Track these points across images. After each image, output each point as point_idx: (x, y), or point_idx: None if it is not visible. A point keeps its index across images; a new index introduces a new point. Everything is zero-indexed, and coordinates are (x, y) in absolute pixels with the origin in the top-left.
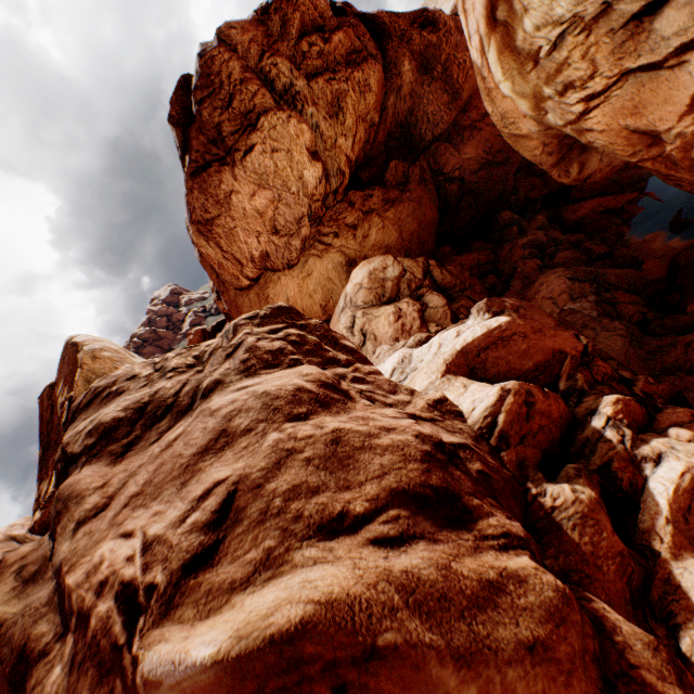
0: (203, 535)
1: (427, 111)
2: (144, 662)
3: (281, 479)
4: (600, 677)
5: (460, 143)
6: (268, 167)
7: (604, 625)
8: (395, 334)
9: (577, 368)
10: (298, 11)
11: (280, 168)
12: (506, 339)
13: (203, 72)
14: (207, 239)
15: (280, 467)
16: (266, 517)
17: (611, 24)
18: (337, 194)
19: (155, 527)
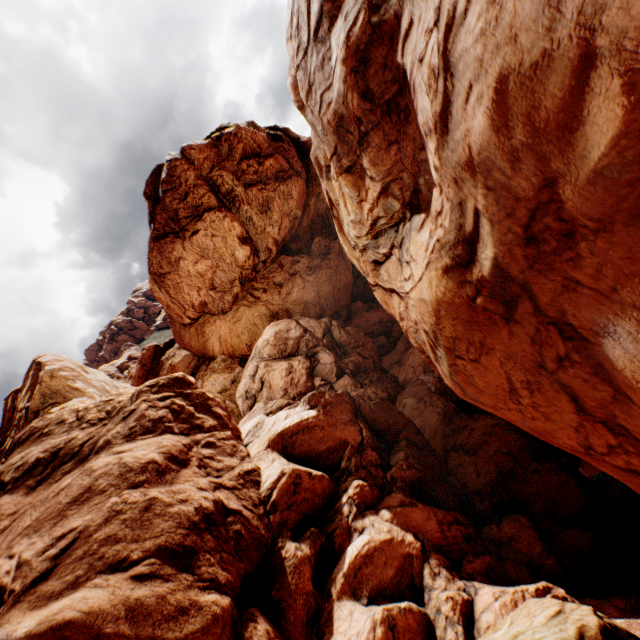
0: (50, 561)
1: None
2: None
3: (104, 531)
4: None
5: None
6: (209, 245)
7: (244, 636)
8: (285, 385)
9: (354, 453)
10: (242, 142)
11: (218, 247)
12: (311, 428)
13: (169, 173)
14: (160, 286)
15: (107, 523)
16: (85, 555)
17: (367, 257)
18: (266, 263)
19: (28, 553)
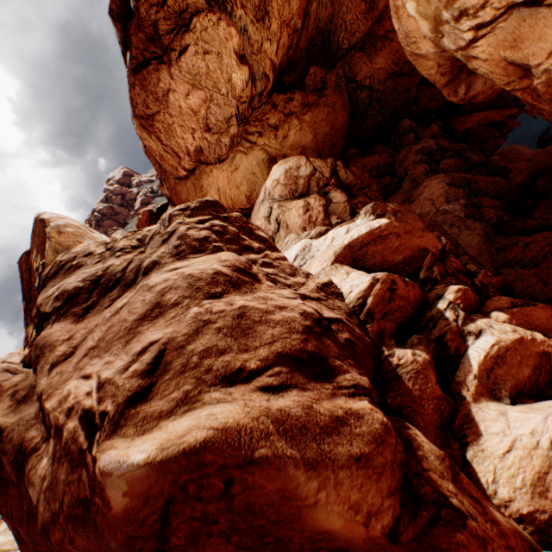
0: (141, 379)
1: (346, 19)
2: (100, 460)
3: (198, 343)
4: (402, 475)
5: (373, 53)
6: (200, 68)
7: (412, 444)
8: (303, 224)
9: (435, 262)
10: None
11: (211, 70)
12: (384, 238)
13: None
14: (149, 132)
15: (198, 334)
16: (186, 369)
17: None
18: (262, 97)
19: (106, 373)
